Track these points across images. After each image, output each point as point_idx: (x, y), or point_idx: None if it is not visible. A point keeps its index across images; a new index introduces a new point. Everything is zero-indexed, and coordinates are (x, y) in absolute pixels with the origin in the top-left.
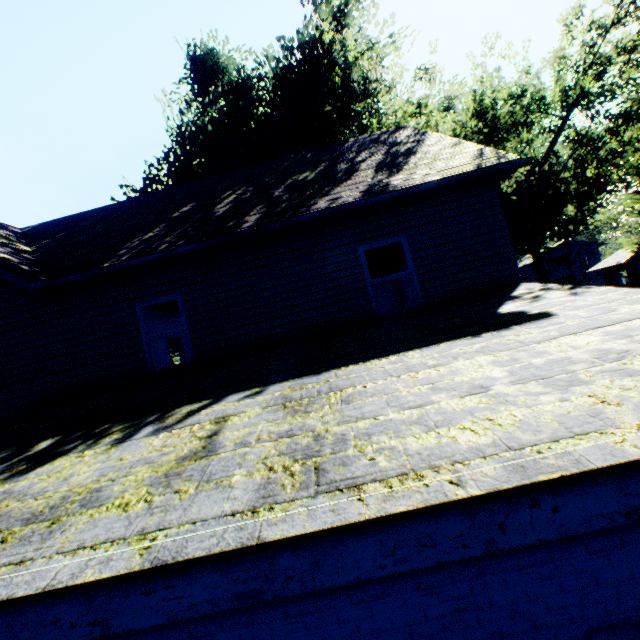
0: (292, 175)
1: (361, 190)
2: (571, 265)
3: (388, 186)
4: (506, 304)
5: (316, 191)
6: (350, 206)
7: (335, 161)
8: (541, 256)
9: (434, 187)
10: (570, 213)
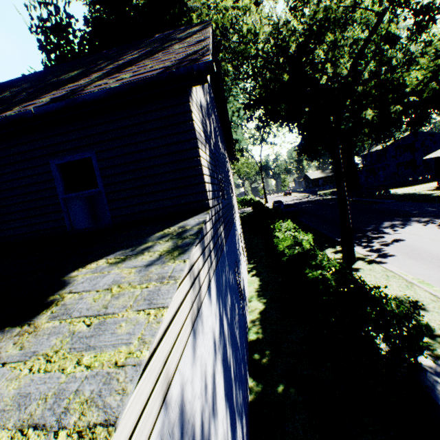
0: (67, 73)
1: (57, 96)
2: (415, 152)
3: (77, 92)
4: (109, 256)
5: (40, 93)
6: (18, 116)
7: (111, 58)
8: (340, 156)
9: (105, 97)
10: (368, 116)
